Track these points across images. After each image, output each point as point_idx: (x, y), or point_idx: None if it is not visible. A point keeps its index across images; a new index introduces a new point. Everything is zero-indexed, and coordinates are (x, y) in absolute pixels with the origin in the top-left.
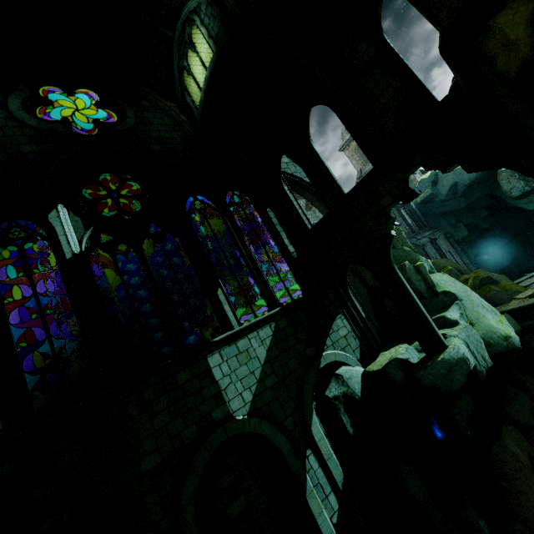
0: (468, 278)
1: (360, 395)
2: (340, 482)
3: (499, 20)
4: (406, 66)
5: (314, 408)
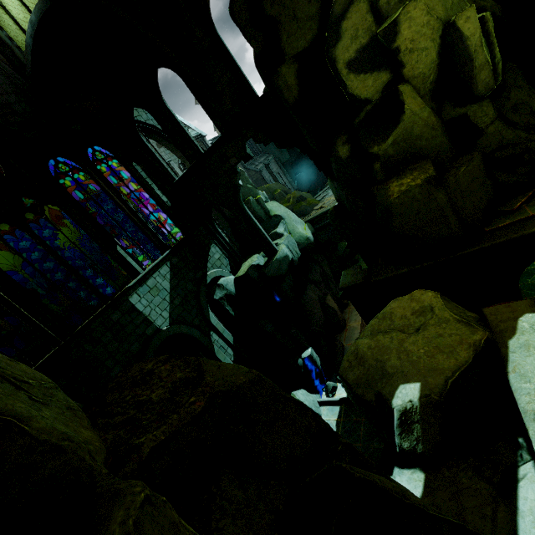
0: (290, 197)
1: (235, 292)
2: (232, 341)
3: (283, 70)
4: (235, 62)
5: (210, 308)
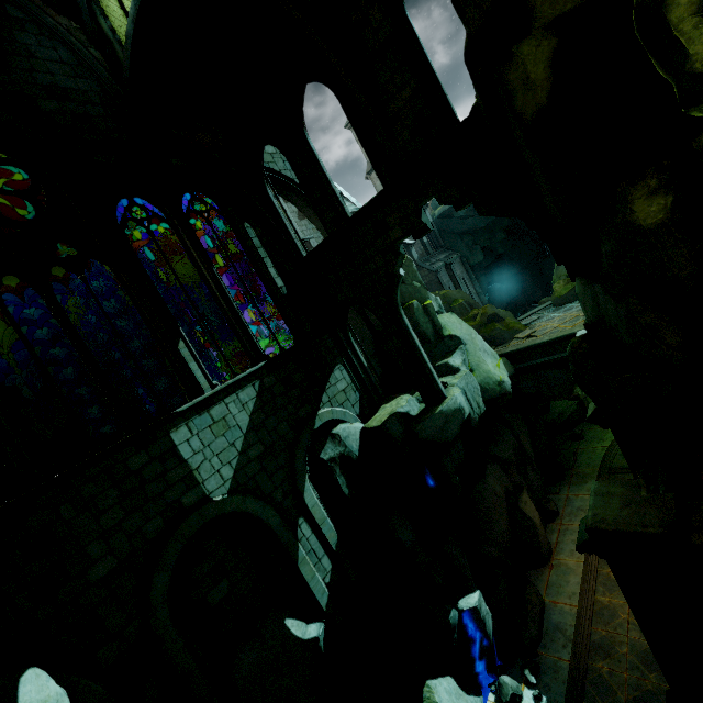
0: (477, 314)
1: (357, 453)
2: (333, 544)
3: (523, 49)
4: (428, 62)
5: (308, 474)
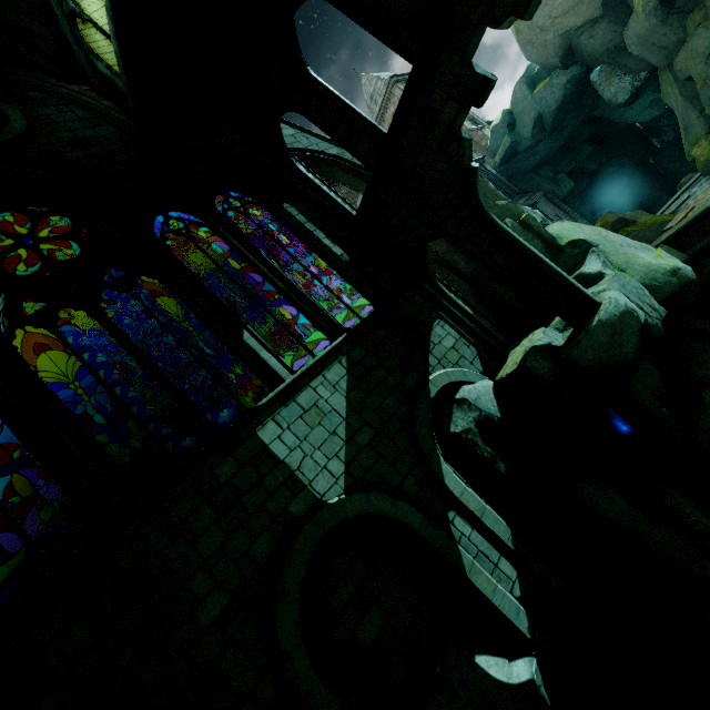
0: None
1: (498, 415)
2: (508, 540)
3: None
4: None
5: (441, 454)
